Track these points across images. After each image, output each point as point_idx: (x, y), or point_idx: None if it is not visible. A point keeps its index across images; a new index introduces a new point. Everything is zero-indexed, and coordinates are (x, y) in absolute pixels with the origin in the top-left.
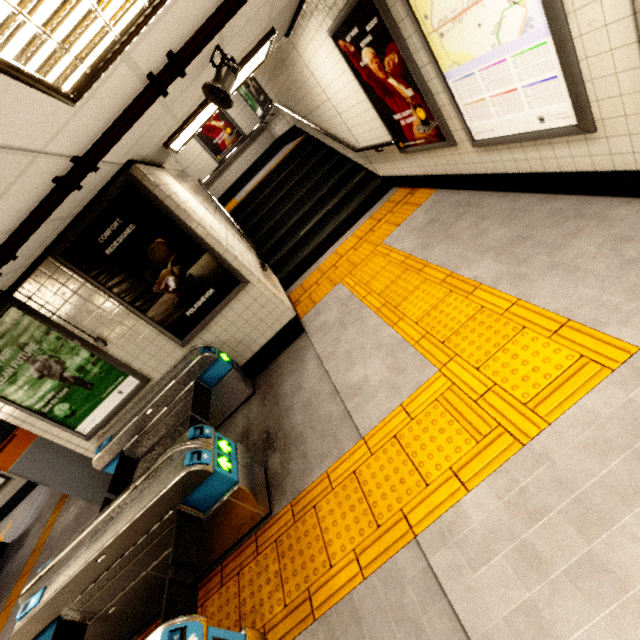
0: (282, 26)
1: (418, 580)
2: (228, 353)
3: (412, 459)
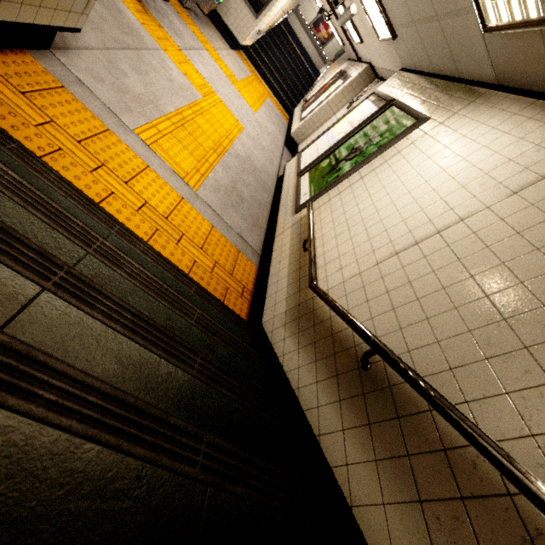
0: (348, 54)
1: (200, 46)
2: (223, 2)
3: (218, 60)
